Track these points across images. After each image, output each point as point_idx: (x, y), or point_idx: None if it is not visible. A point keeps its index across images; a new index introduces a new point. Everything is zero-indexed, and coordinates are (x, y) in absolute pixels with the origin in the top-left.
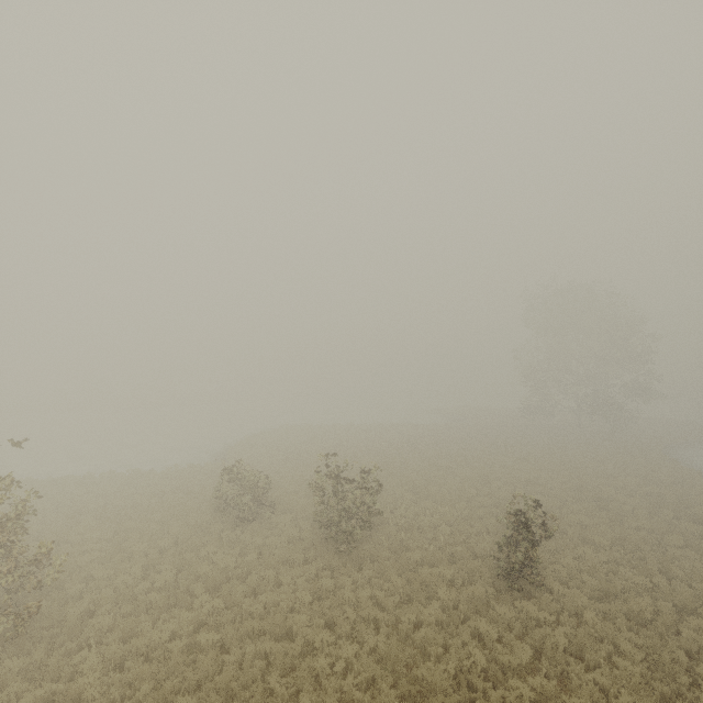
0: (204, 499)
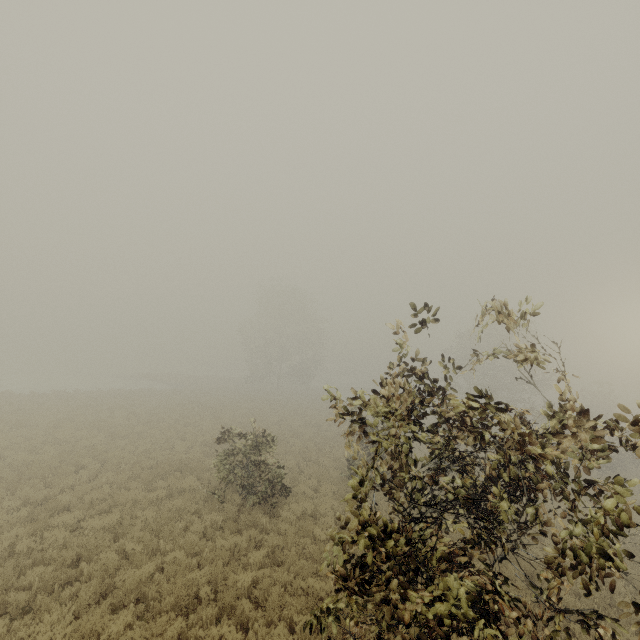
0: (145, 502)
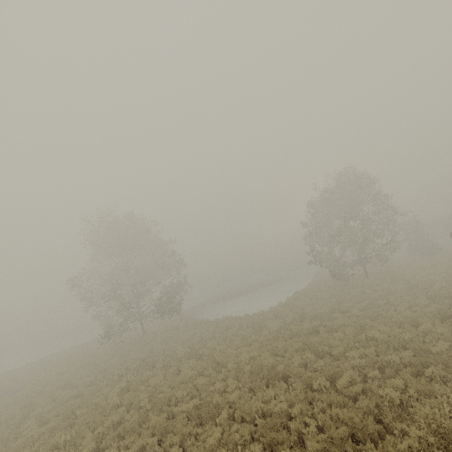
0: None
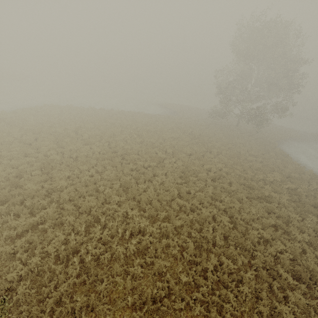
0: None
